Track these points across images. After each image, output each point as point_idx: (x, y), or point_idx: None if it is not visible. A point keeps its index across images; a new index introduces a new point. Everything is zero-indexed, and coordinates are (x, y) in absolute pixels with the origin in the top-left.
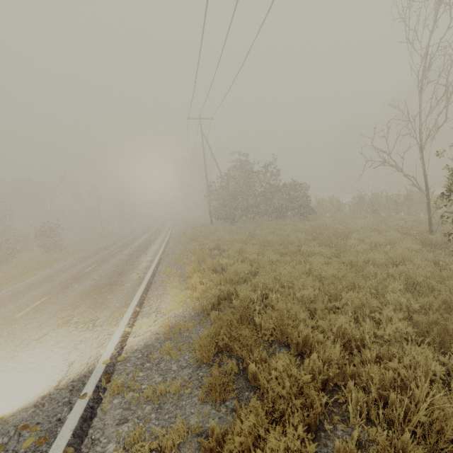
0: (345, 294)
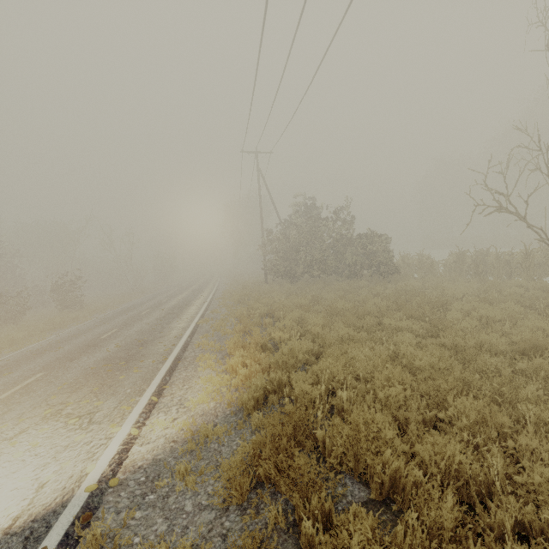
0: (454, 400)
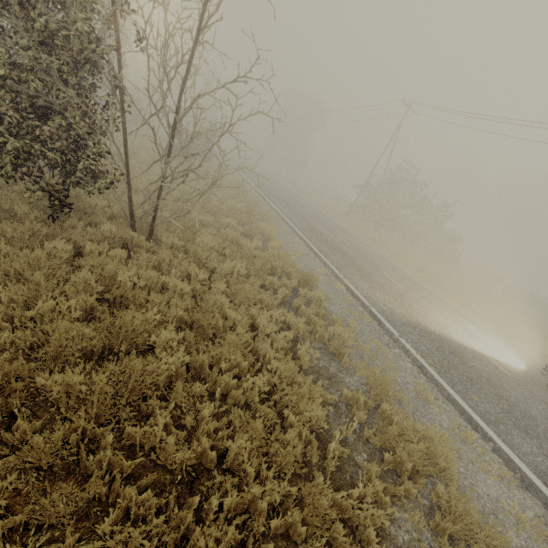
0: None
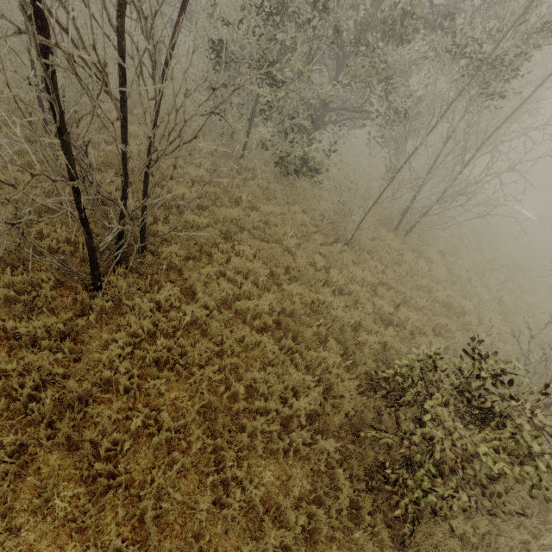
0: None
